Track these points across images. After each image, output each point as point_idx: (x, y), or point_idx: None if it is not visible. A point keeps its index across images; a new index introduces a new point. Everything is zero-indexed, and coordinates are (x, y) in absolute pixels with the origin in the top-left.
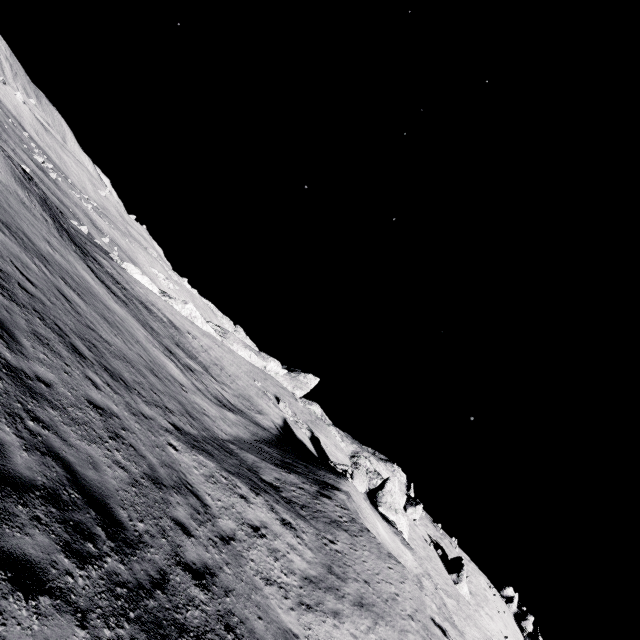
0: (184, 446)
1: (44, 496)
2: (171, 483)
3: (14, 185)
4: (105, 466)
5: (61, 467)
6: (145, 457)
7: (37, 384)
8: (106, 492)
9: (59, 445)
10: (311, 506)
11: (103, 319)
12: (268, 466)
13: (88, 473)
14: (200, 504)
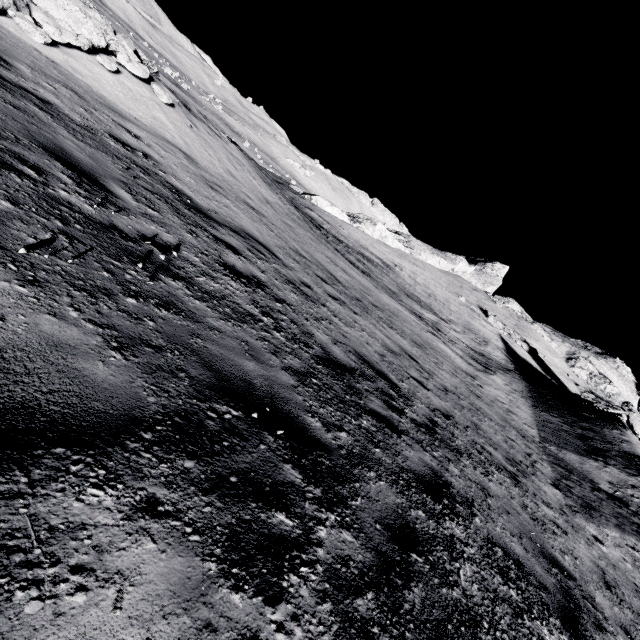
0: (595, 527)
1: None
2: None
3: (270, 193)
4: None
5: None
6: None
7: None
8: None
9: None
10: None
11: (419, 348)
12: (591, 465)
13: None
14: None
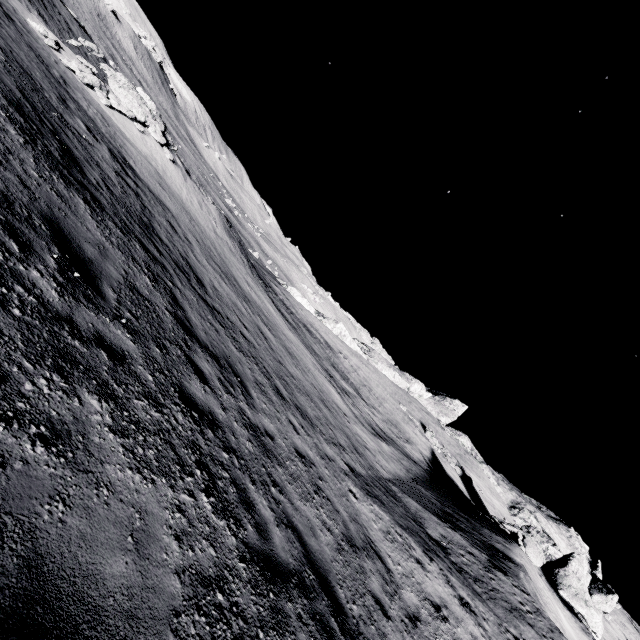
0: (361, 493)
1: (297, 583)
2: (361, 543)
3: (225, 237)
4: (318, 530)
5: (297, 540)
6: (338, 511)
7: (266, 439)
8: (326, 565)
9: (291, 511)
10: (485, 580)
11: (286, 351)
12: (431, 517)
13: (311, 542)
14: (385, 569)
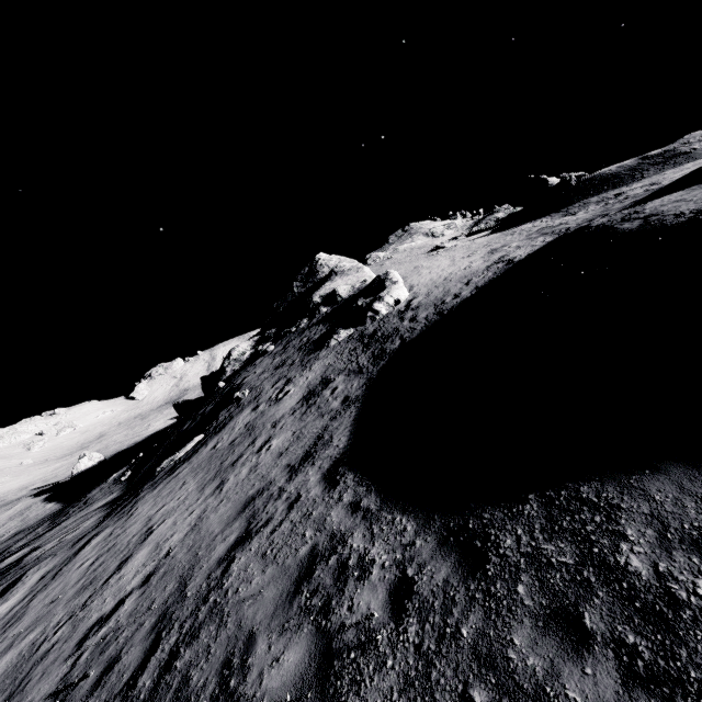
0: None
1: None
2: None
3: None
4: None
5: None
6: None
7: None
8: None
9: None
10: None
11: None
12: None
13: None
14: None
